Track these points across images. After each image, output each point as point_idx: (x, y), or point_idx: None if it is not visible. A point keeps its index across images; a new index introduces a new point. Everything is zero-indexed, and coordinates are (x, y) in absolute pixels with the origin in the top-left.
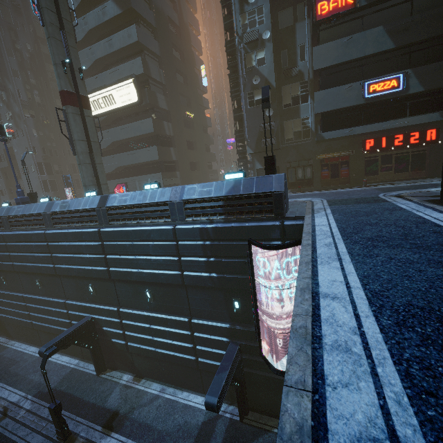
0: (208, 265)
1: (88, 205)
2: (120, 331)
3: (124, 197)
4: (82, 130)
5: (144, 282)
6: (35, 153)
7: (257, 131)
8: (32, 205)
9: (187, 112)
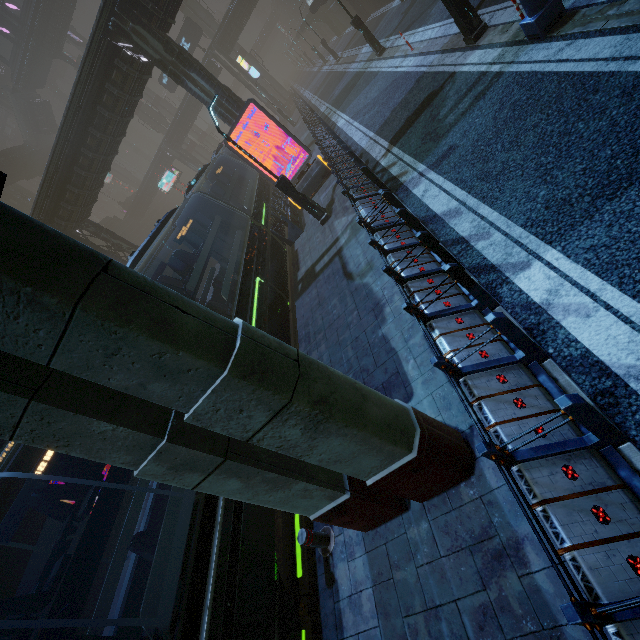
0: None
1: None
2: None
3: None
4: None
5: None
6: None
7: None
8: None
9: None
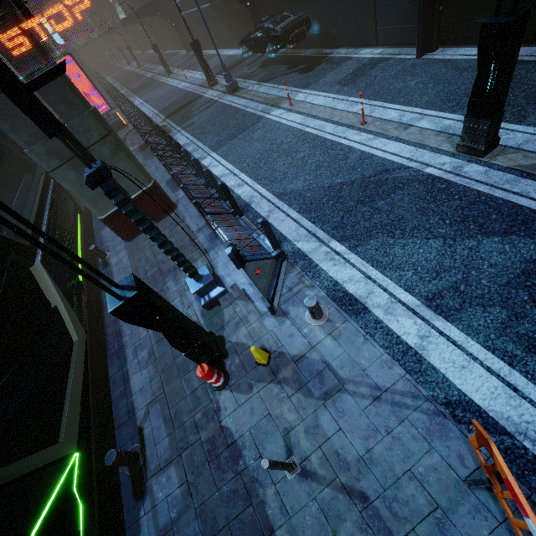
0: None
1: None
2: None
3: None
4: None
5: None
6: None
7: None
8: None
9: None
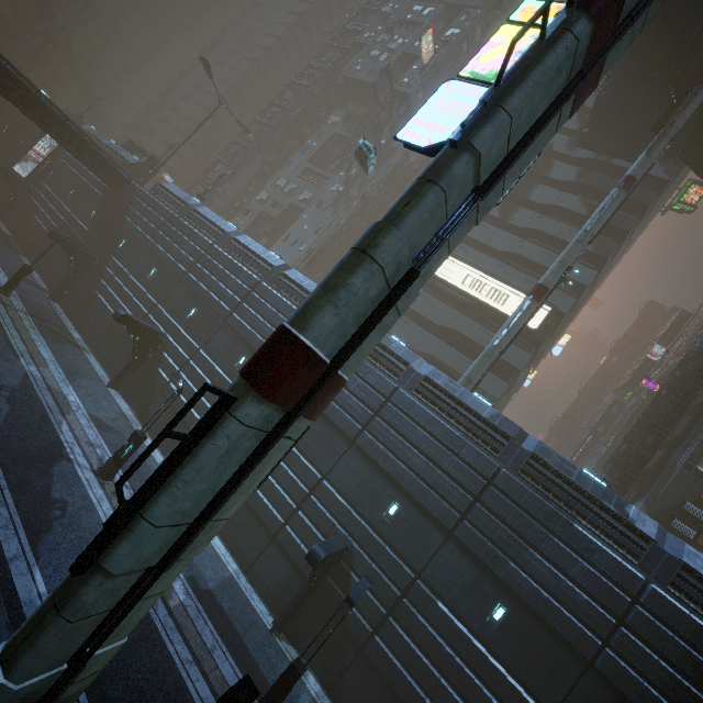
0: (671, 682)
1: (499, 422)
2: (381, 606)
3: (566, 465)
4: (518, 329)
5: (506, 590)
6: (321, 238)
7: (672, 500)
8: (393, 339)
9: (532, 368)
